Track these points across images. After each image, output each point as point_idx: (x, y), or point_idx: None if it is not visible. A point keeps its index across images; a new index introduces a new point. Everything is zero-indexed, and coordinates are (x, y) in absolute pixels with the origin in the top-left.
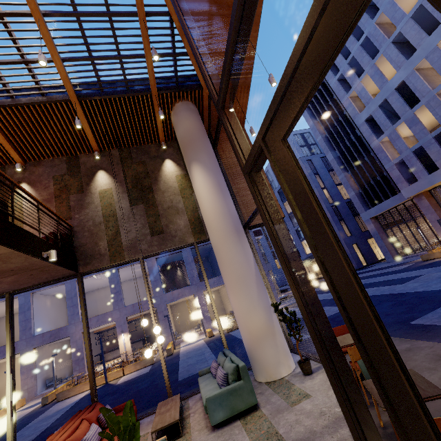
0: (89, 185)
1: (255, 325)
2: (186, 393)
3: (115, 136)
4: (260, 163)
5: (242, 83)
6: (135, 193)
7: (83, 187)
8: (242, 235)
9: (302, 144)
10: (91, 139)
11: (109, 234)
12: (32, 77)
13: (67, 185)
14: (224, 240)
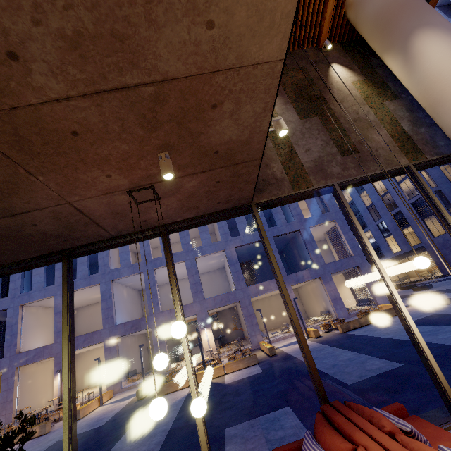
0: None
1: None
2: None
3: None
4: None
5: None
6: (302, 104)
7: None
8: None
9: None
10: None
11: (282, 154)
12: None
13: None
14: None
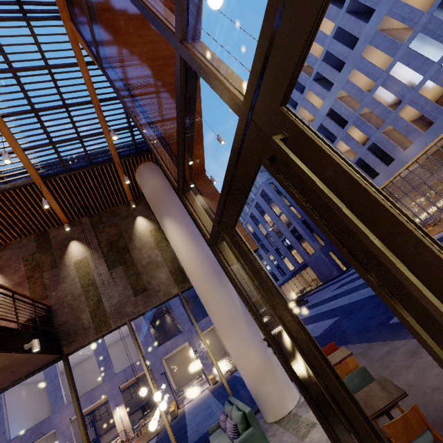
0: (62, 259)
1: (253, 364)
2: None
3: (83, 205)
4: (221, 237)
5: (195, 139)
6: (112, 257)
7: (57, 261)
8: (223, 276)
9: (262, 169)
10: (59, 213)
11: (91, 304)
12: None
13: (39, 263)
14: (207, 286)
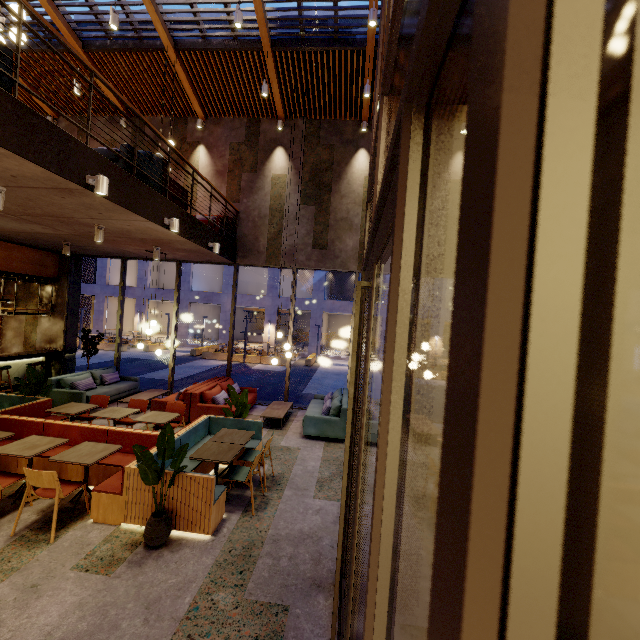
0: (263, 165)
1: (377, 382)
2: (300, 405)
3: (306, 102)
4: None
5: None
6: (310, 189)
7: (258, 165)
8: None
9: None
10: (277, 102)
11: (271, 232)
12: (227, 13)
13: (242, 159)
14: None
